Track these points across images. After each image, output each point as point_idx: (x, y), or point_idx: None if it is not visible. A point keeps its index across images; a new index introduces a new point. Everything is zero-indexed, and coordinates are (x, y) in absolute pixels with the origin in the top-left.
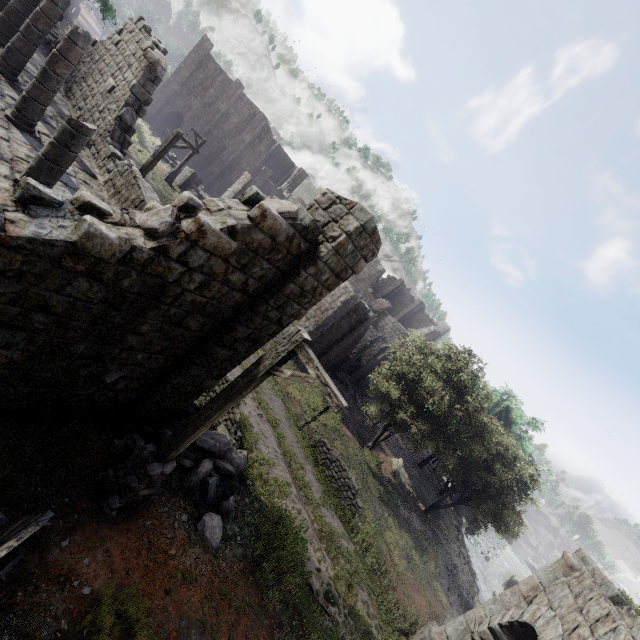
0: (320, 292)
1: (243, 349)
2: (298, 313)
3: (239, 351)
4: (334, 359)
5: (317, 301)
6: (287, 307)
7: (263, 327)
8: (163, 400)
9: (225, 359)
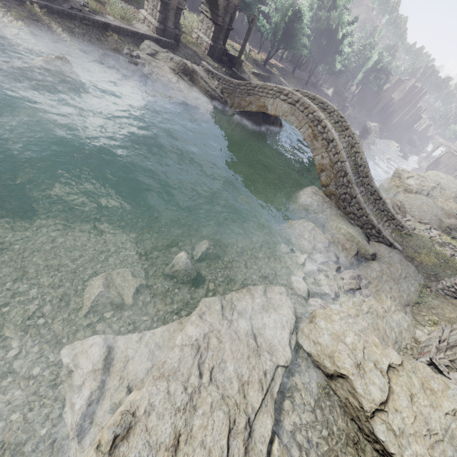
0: None
1: None
2: None
3: None
4: None
5: None
6: None
7: None
8: None
9: None
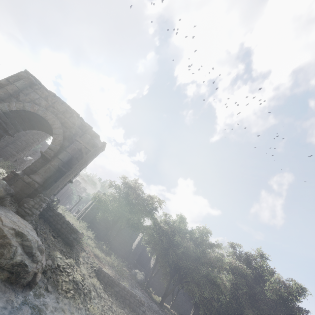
0: (42, 134)
1: (24, 144)
2: (38, 138)
3: (23, 145)
4: (120, 249)
5: (42, 136)
6: (34, 136)
7: (29, 139)
8: (2, 153)
9: (19, 146)
